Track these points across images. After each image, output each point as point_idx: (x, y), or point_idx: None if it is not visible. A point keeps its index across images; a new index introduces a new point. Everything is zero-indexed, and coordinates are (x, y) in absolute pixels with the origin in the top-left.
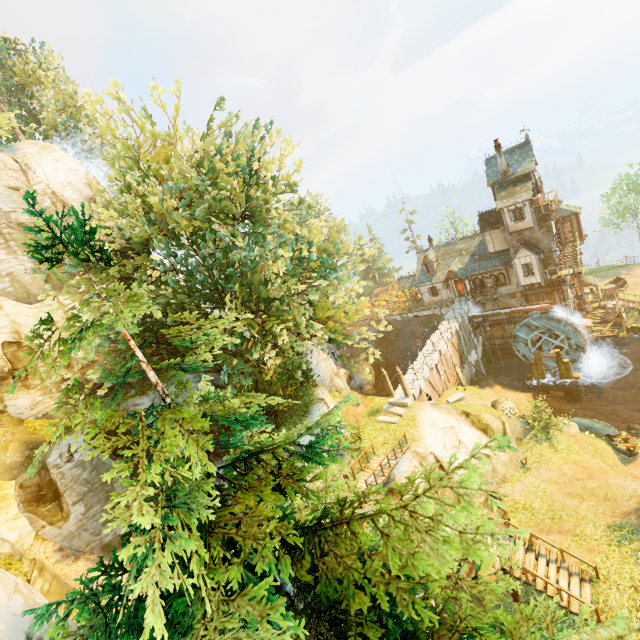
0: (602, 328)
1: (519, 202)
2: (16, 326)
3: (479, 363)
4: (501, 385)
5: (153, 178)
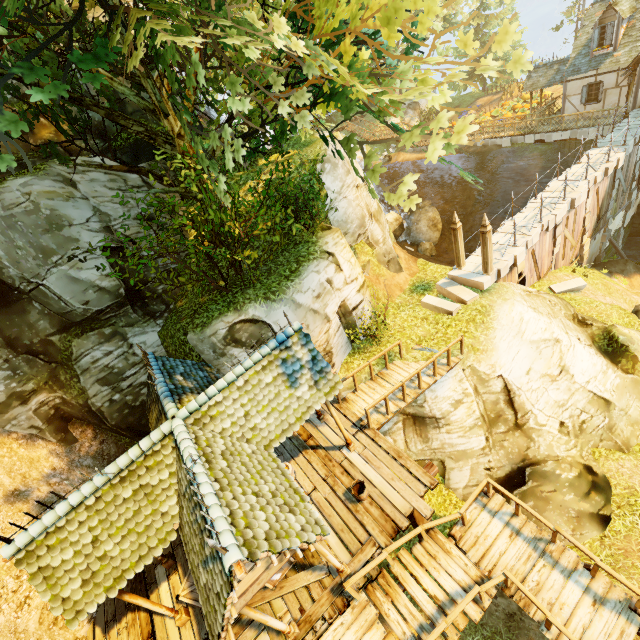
0: None
1: None
2: None
3: (619, 235)
4: None
5: None
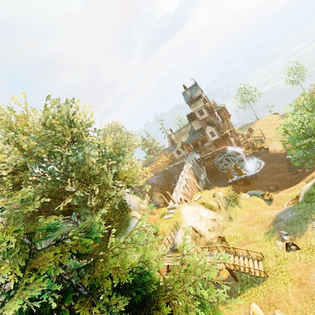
0: (248, 150)
1: (199, 107)
2: None
3: (206, 179)
4: (217, 186)
5: (20, 135)
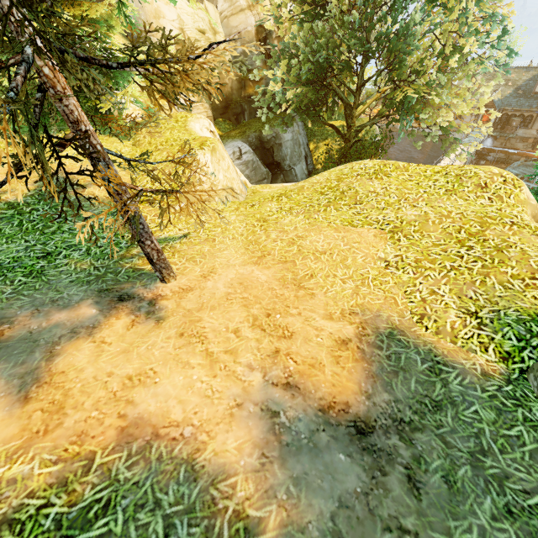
0: None
1: None
2: (181, 23)
3: None
4: None
5: None
